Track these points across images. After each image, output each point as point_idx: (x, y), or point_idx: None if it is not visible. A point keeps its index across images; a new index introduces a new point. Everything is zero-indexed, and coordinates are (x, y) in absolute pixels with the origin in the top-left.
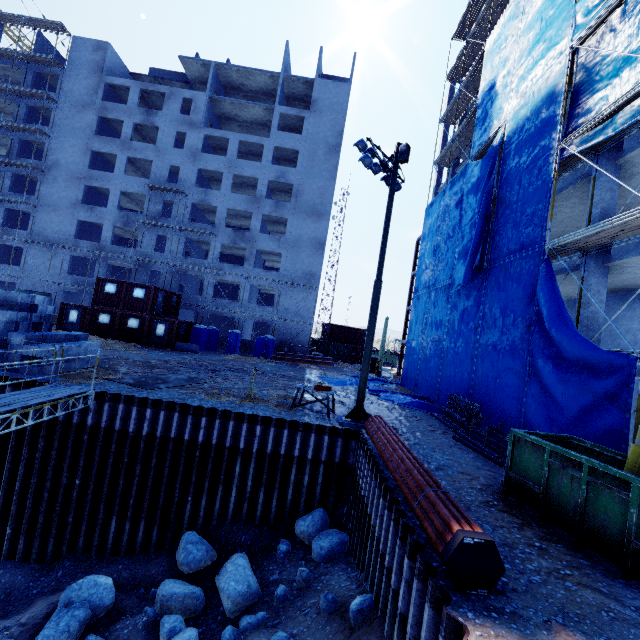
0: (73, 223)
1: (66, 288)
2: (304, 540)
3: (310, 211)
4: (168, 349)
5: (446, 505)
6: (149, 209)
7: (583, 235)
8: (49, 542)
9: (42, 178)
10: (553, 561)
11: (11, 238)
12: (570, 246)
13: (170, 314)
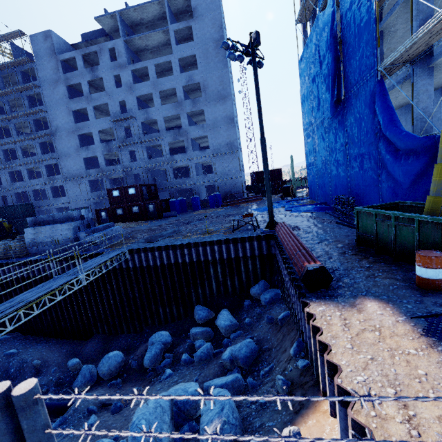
0: (81, 161)
1: (94, 201)
2: (256, 297)
3: (217, 98)
4: (159, 219)
5: (305, 257)
6: (118, 136)
7: (400, 52)
8: (136, 323)
9: (54, 140)
10: (373, 271)
11: (55, 182)
12: (397, 62)
13: (154, 198)
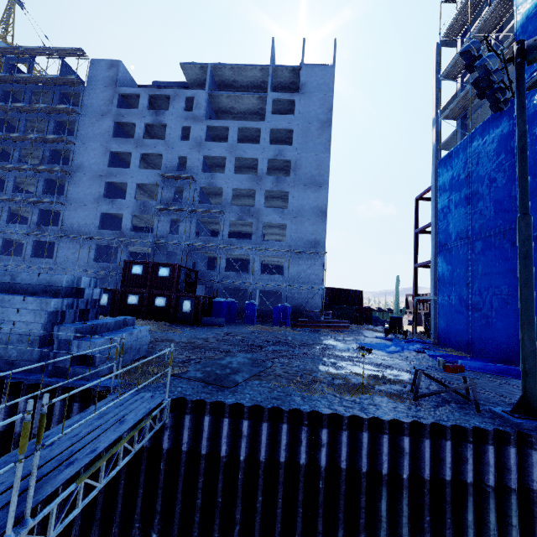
0: (97, 216)
1: (93, 275)
2: None
3: (309, 182)
4: (195, 325)
5: None
6: (162, 196)
7: None
8: None
9: (69, 180)
10: None
11: (45, 234)
12: None
13: (190, 290)
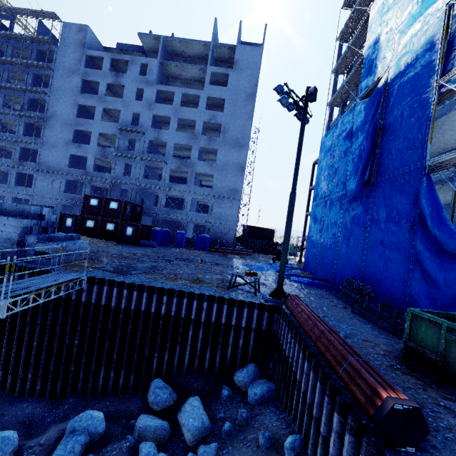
0: (67, 156)
1: (63, 202)
2: (241, 387)
3: (234, 143)
4: (135, 245)
5: (369, 373)
6: (119, 145)
7: None
8: (58, 384)
9: (45, 125)
10: None
11: (25, 168)
12: (446, 163)
13: (135, 220)
